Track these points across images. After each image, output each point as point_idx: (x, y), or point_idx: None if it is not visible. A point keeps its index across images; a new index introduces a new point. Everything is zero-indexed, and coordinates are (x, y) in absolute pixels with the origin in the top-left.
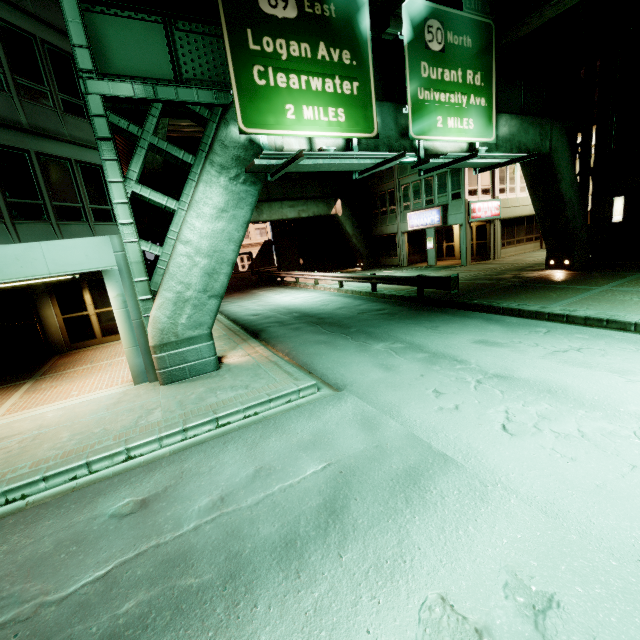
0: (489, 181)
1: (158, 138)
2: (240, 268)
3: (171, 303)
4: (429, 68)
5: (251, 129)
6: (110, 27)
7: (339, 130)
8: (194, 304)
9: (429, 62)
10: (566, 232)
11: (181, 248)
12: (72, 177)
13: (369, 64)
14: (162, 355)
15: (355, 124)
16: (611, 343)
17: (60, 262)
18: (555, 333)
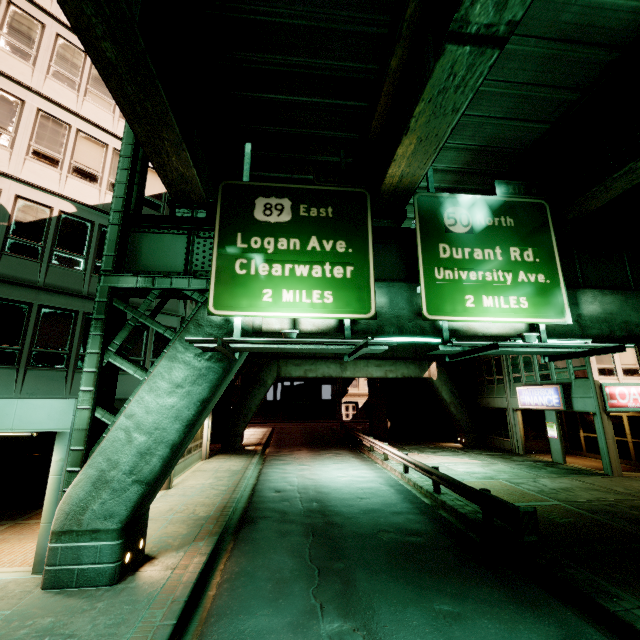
0: (634, 359)
1: (148, 317)
2: (344, 416)
3: (90, 481)
4: (451, 249)
5: (221, 311)
6: (147, 240)
7: (324, 311)
8: (114, 487)
9: (451, 243)
10: None
11: (123, 421)
12: (145, 336)
13: (369, 250)
14: (56, 546)
15: (345, 305)
16: None
17: (25, 419)
18: None
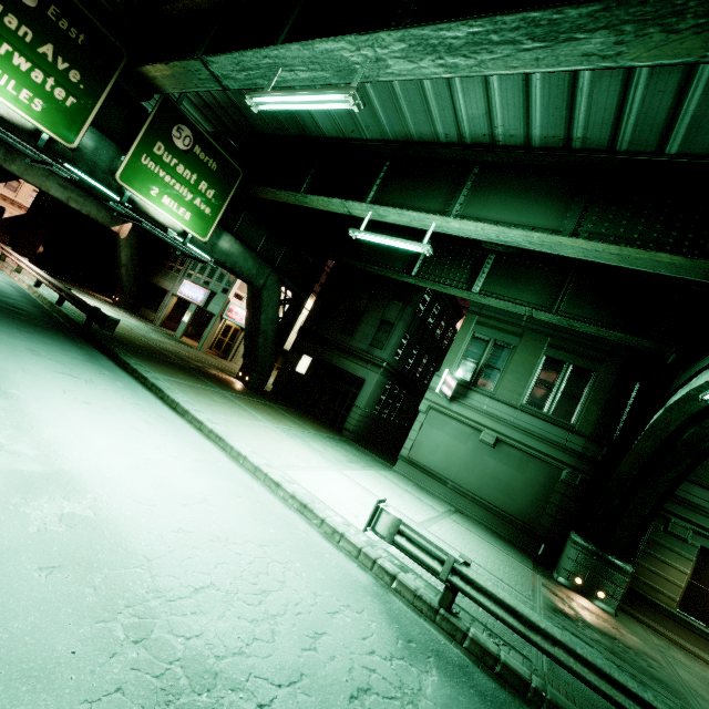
0: None
1: None
2: None
3: None
4: (165, 151)
5: None
6: None
7: (27, 112)
8: None
9: (168, 148)
10: (255, 355)
11: None
12: None
13: (99, 100)
14: None
15: (52, 123)
16: (124, 391)
17: None
18: (108, 376)
